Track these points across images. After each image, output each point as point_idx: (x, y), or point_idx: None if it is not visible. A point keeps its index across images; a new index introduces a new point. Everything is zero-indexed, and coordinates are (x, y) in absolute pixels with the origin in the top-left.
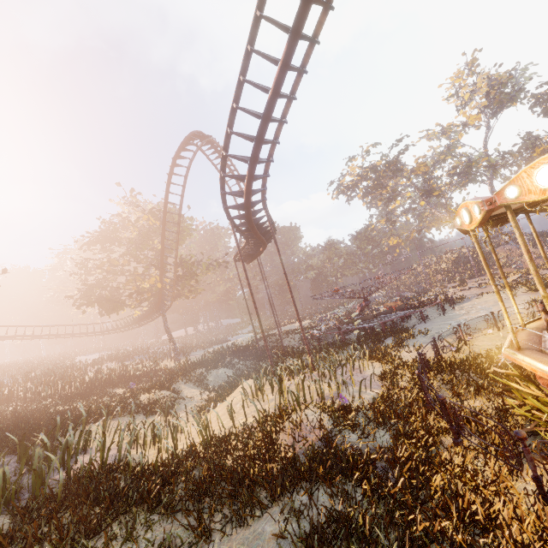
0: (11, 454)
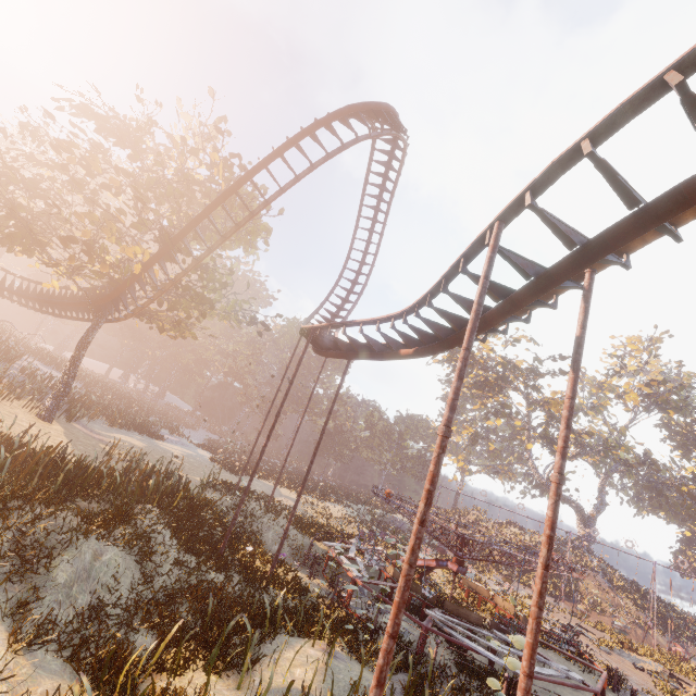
0: None
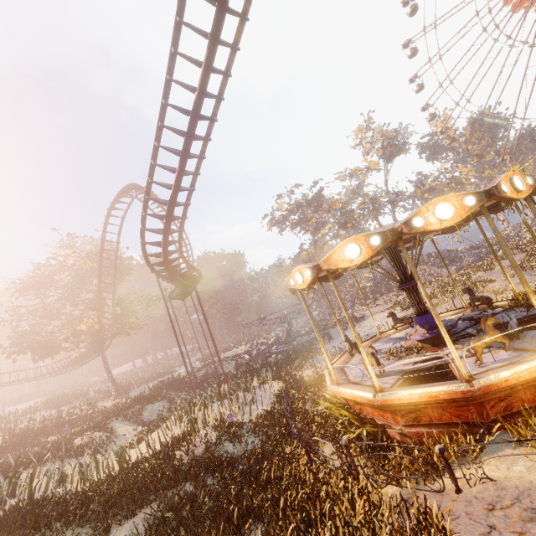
0: None
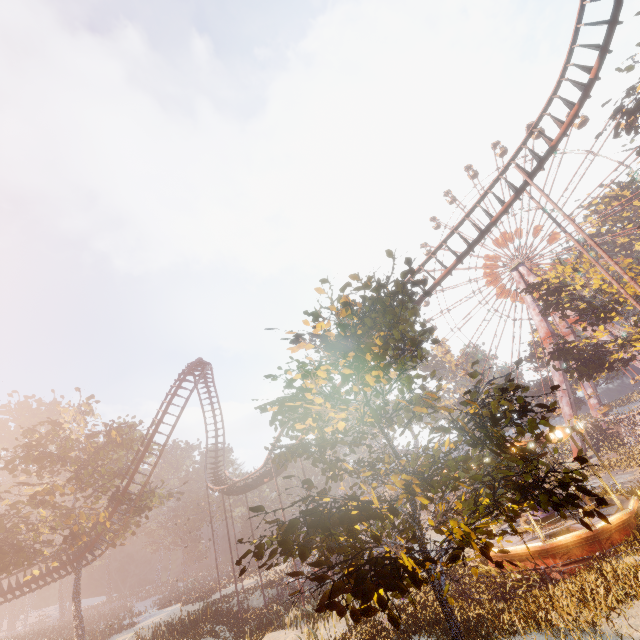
0: None
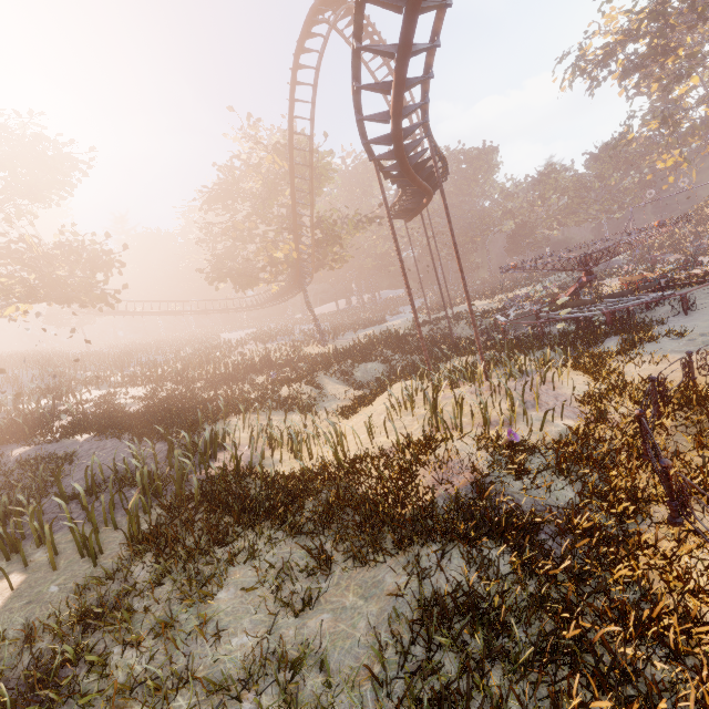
0: (164, 441)
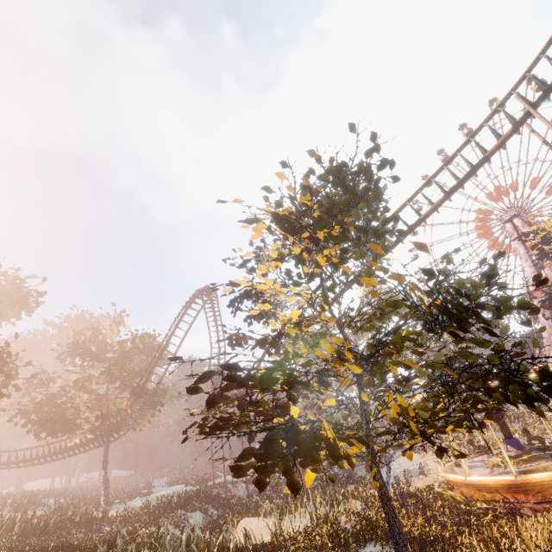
0: None
